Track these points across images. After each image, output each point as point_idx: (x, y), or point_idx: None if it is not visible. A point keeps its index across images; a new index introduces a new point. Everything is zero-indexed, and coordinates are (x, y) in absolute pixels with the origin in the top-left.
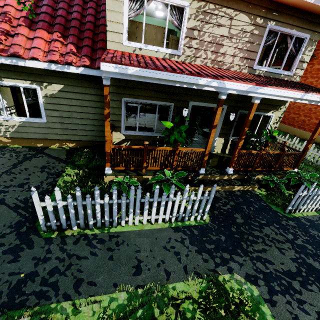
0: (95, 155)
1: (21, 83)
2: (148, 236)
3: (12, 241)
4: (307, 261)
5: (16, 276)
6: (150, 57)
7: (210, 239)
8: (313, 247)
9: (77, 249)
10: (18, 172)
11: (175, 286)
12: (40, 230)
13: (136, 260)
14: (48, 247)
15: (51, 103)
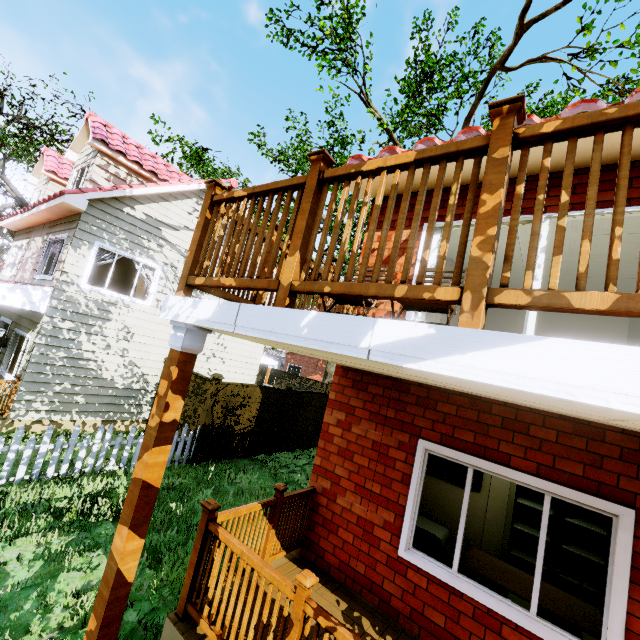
0: None
1: None
2: None
3: None
4: None
5: None
6: None
7: None
8: None
9: None
10: None
11: None
12: None
13: None
14: None
15: None
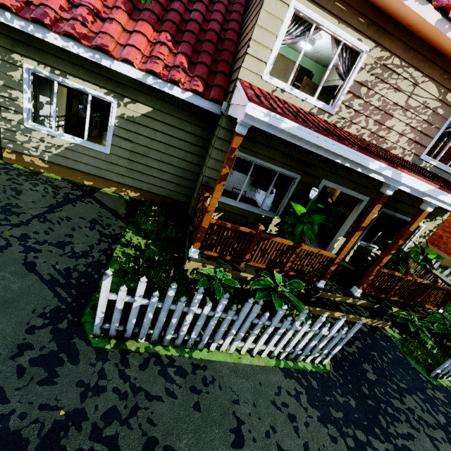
0: (167, 220)
1: (93, 89)
2: (248, 377)
3: (45, 343)
4: None
5: (51, 412)
6: (295, 106)
7: (336, 400)
8: None
9: (146, 379)
10: (57, 220)
11: None
12: (88, 332)
13: (235, 418)
14: (102, 367)
15: (126, 128)
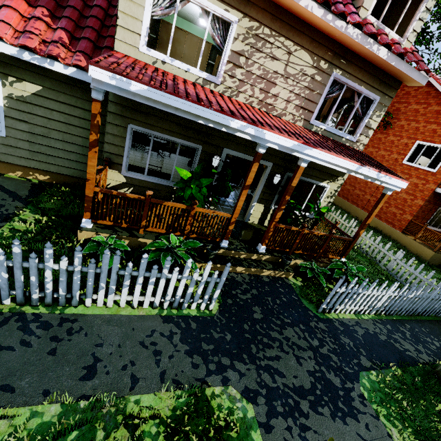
0: (77, 199)
1: None
2: (122, 325)
3: None
4: (326, 376)
5: None
6: (175, 76)
7: (211, 337)
8: (339, 359)
9: (1, 334)
10: None
11: (140, 399)
12: None
13: (93, 357)
14: None
15: (18, 109)
